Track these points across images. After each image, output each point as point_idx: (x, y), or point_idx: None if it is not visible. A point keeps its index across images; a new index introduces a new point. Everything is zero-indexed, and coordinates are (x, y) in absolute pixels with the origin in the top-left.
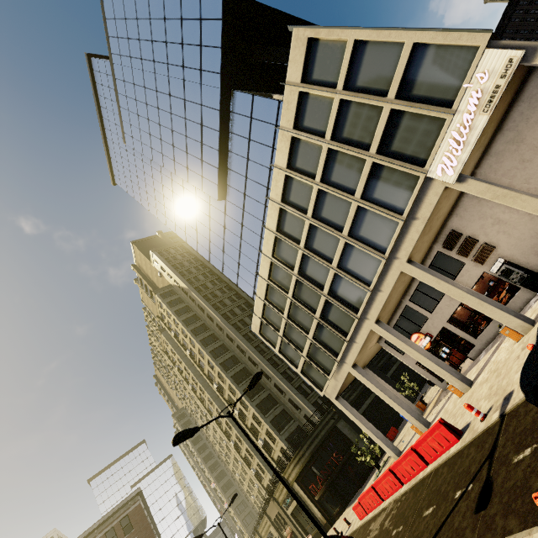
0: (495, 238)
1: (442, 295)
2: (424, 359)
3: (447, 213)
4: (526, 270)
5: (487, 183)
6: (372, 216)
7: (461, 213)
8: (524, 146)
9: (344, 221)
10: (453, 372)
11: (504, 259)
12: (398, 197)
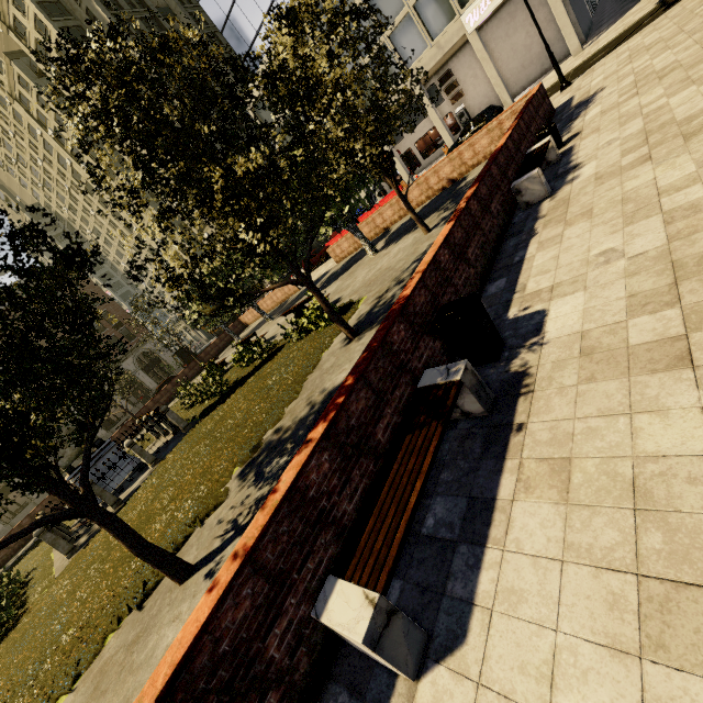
0: (468, 88)
1: (420, 122)
2: (397, 161)
3: (454, 52)
4: (470, 118)
5: (483, 46)
6: (413, 29)
7: (461, 57)
8: (513, 24)
9: (390, 20)
10: (408, 173)
11: (465, 106)
12: (437, 23)
